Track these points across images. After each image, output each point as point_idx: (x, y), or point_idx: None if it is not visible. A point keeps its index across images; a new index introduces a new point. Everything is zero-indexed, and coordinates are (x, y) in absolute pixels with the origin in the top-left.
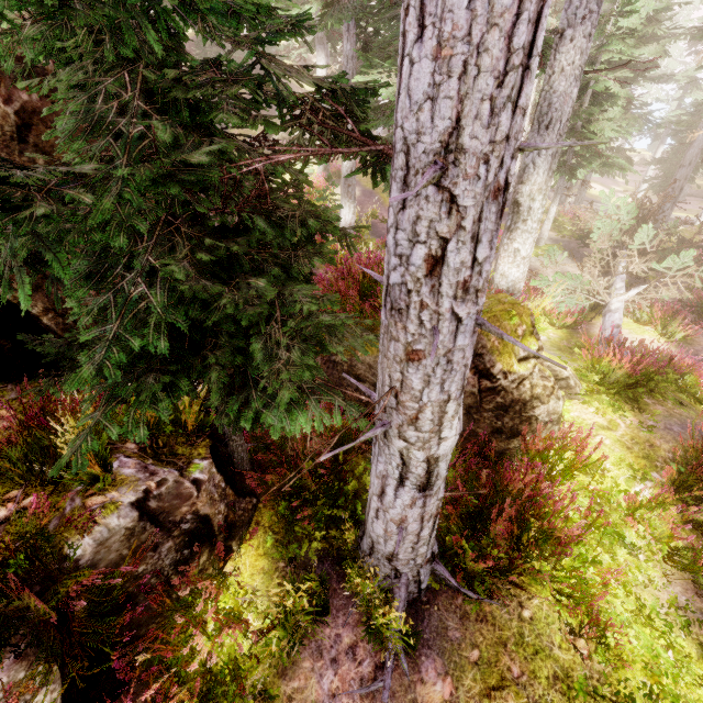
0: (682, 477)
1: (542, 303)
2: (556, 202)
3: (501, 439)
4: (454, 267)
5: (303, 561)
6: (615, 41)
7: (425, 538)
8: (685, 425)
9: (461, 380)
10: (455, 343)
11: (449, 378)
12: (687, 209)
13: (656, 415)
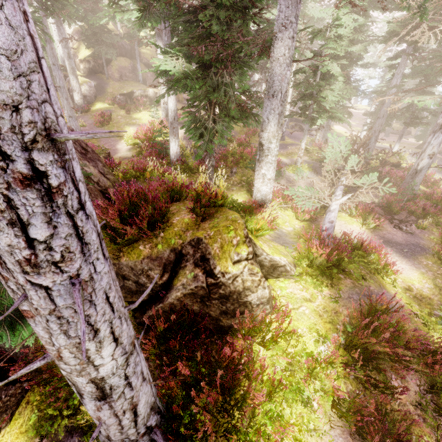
0: (350, 338)
1: (264, 215)
2: (305, 139)
3: (227, 318)
4: (4, 249)
5: (56, 435)
6: (331, 42)
7: (128, 425)
8: (363, 293)
9: (87, 327)
10: (56, 304)
11: (71, 328)
12: (390, 141)
13: (340, 290)
